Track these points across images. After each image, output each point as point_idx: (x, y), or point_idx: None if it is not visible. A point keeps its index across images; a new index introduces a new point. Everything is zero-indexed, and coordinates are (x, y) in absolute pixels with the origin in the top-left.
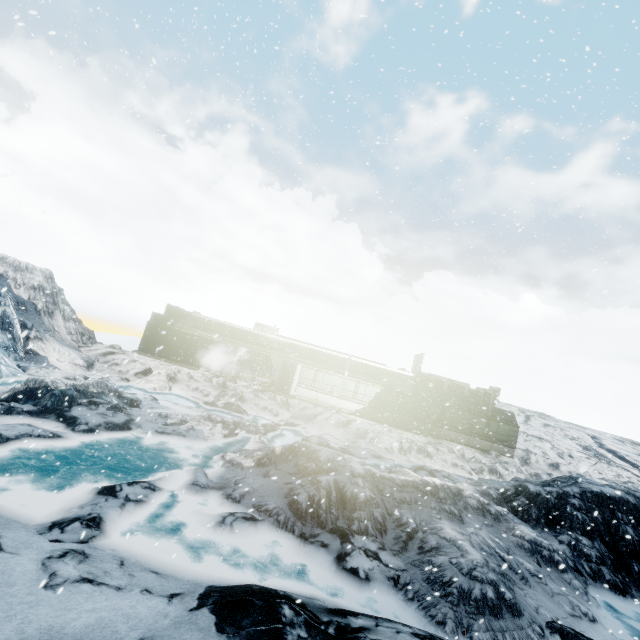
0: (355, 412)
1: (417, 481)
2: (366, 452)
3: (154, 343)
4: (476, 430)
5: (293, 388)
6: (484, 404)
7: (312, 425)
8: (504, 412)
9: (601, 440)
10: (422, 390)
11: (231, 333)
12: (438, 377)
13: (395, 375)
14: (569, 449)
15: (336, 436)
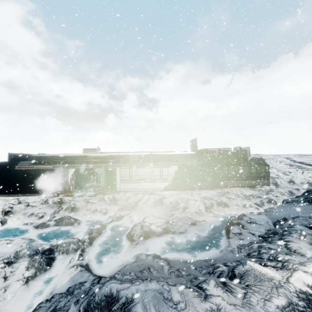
0: (165, 188)
1: (295, 302)
2: (183, 223)
3: (2, 185)
4: (244, 175)
5: (118, 185)
6: (243, 157)
7: (135, 212)
8: (256, 159)
9: (291, 158)
10: (204, 160)
11: (62, 160)
12: (211, 149)
13: (183, 156)
14: (285, 168)
15: (156, 215)
